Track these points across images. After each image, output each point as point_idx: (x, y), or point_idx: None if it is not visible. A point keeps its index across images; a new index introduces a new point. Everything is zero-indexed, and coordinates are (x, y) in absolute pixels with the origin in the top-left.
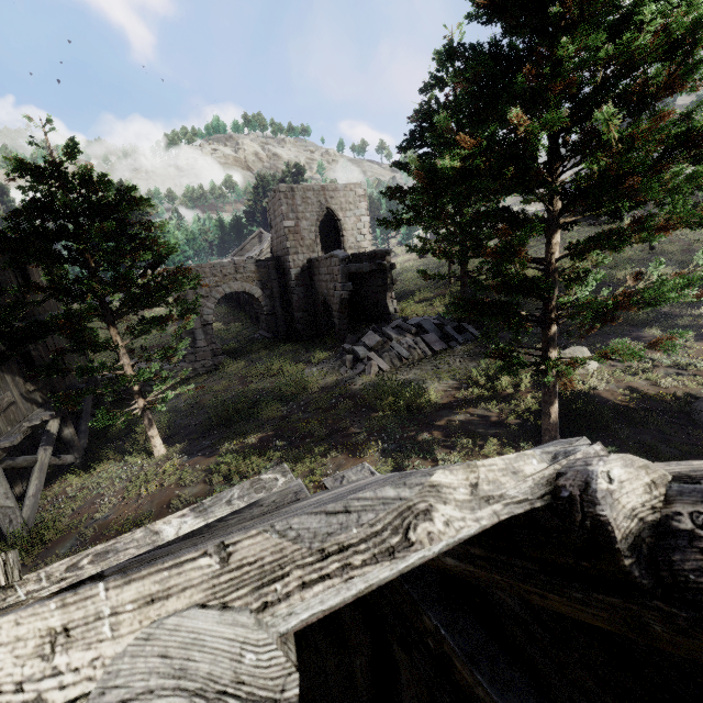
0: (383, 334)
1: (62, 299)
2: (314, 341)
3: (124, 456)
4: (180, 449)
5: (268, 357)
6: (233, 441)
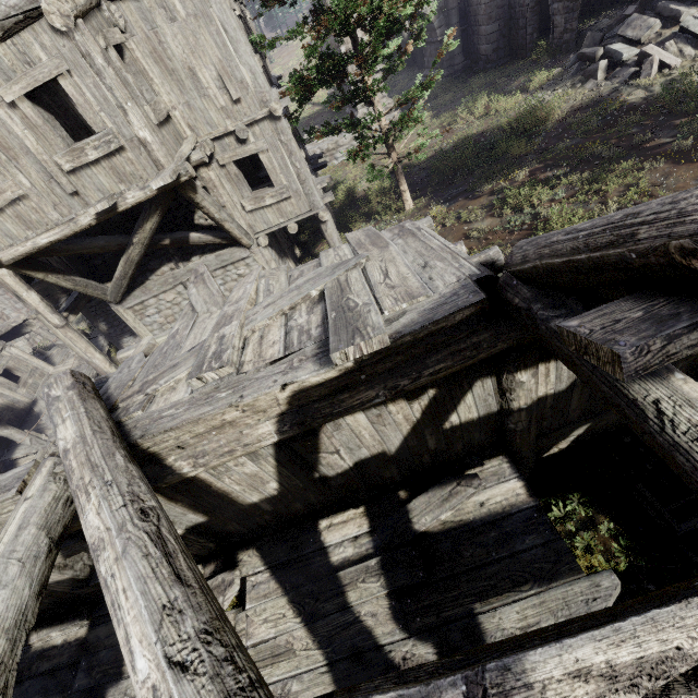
0: (660, 13)
1: (338, 35)
2: (511, 64)
3: (365, 218)
4: (427, 202)
5: (469, 95)
6: (495, 181)
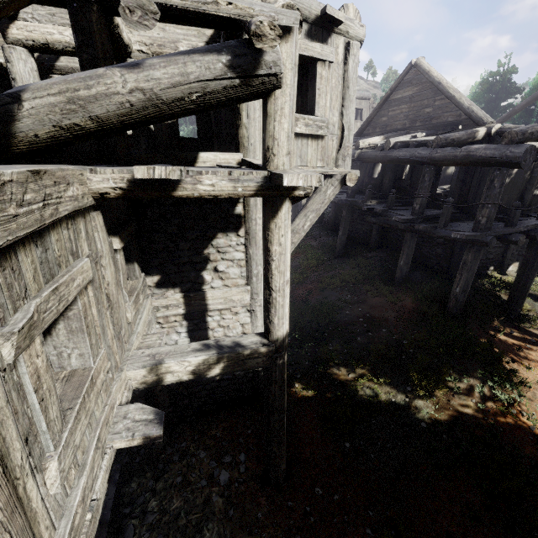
0: None
1: None
2: None
3: None
4: None
5: None
6: None
